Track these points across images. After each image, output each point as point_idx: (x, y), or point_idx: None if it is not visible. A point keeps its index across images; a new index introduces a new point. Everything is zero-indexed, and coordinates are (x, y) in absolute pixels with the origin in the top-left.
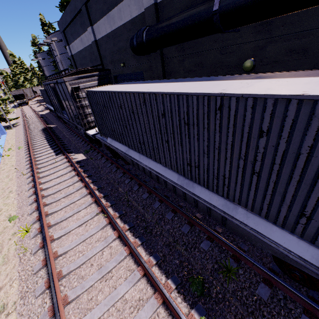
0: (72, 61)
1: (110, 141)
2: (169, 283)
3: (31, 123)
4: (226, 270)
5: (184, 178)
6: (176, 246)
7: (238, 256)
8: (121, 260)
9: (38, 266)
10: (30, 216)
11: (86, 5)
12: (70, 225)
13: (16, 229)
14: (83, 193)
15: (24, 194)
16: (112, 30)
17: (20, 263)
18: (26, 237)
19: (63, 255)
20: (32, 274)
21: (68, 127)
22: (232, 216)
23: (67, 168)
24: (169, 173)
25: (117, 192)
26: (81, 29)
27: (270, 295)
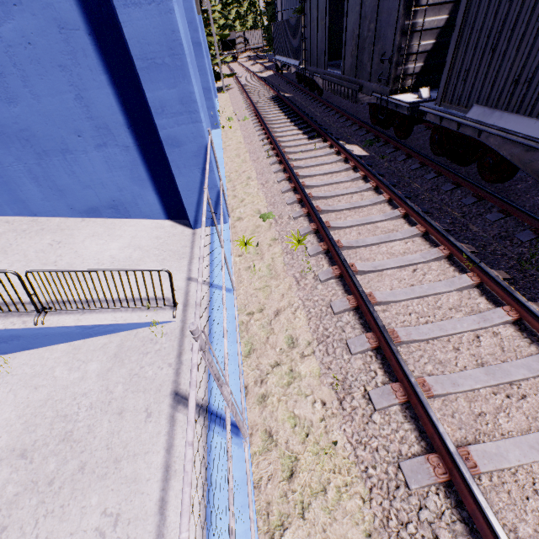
0: None
1: (480, 115)
2: None
3: (251, 88)
4: None
5: None
6: None
7: None
8: None
9: (340, 304)
10: (293, 221)
11: None
12: (378, 258)
13: (275, 234)
14: (391, 211)
15: (272, 186)
16: None
17: (298, 286)
18: (297, 250)
19: (382, 306)
20: (327, 313)
21: (316, 100)
22: None
23: (337, 164)
24: None
25: (469, 232)
26: None
27: None
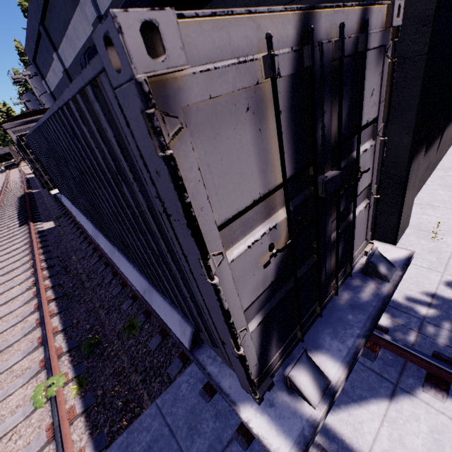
0: (53, 100)
1: (63, 199)
2: (63, 347)
3: (10, 191)
4: (129, 326)
5: (95, 229)
6: (99, 311)
7: (150, 311)
8: (28, 333)
9: None
10: None
11: (43, 24)
12: None
13: None
14: (26, 266)
15: None
16: (76, 54)
17: None
18: None
19: None
20: None
21: None
22: (113, 261)
23: (25, 241)
24: (89, 226)
25: (68, 261)
26: (49, 56)
27: (161, 344)
